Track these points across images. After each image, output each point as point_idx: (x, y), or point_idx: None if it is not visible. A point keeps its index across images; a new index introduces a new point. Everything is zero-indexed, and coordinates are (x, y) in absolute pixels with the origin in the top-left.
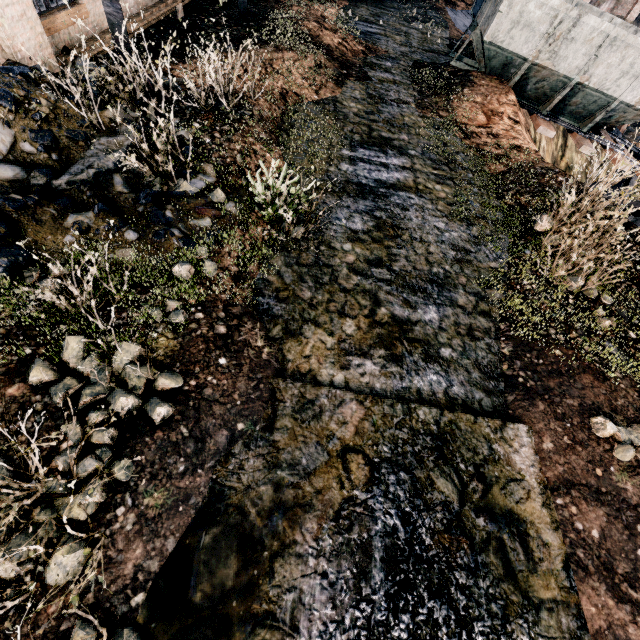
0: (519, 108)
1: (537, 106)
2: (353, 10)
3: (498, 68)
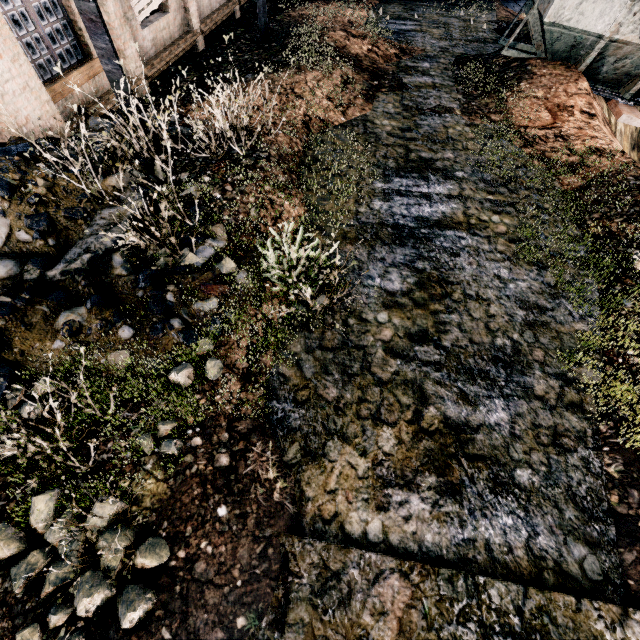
0: (593, 96)
1: (616, 89)
2: (384, 8)
3: (563, 51)
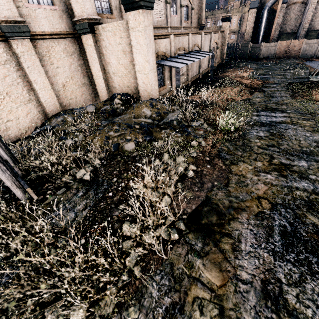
0: None
1: None
2: (256, 72)
3: None
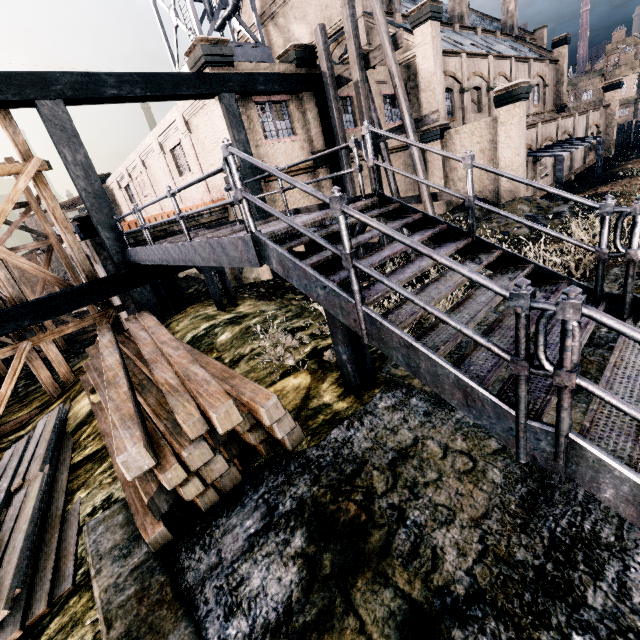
0: None
1: None
2: None
3: None
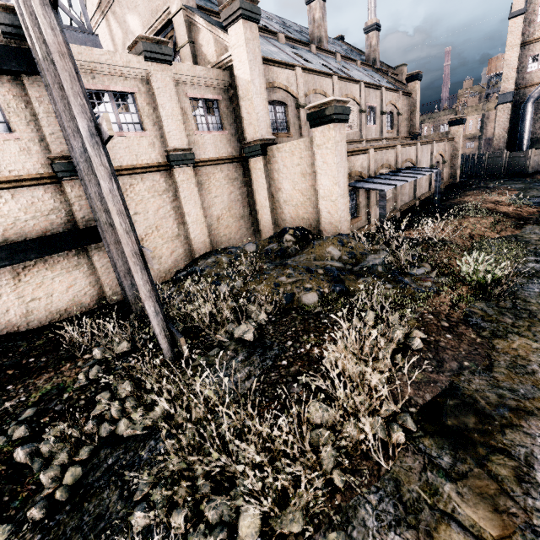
0: None
1: None
2: (523, 194)
3: None
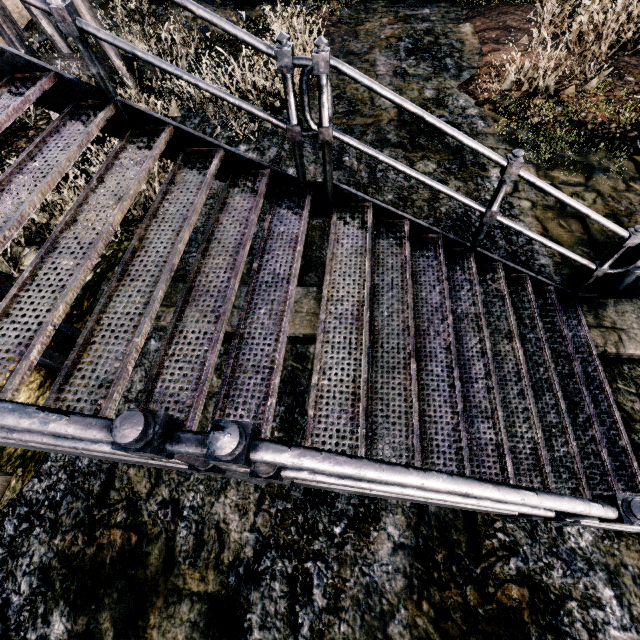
0: None
1: None
2: None
3: None
